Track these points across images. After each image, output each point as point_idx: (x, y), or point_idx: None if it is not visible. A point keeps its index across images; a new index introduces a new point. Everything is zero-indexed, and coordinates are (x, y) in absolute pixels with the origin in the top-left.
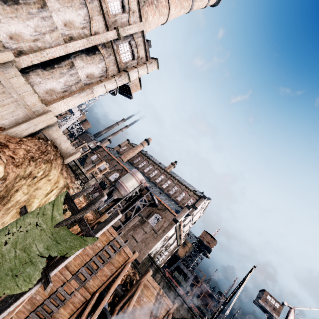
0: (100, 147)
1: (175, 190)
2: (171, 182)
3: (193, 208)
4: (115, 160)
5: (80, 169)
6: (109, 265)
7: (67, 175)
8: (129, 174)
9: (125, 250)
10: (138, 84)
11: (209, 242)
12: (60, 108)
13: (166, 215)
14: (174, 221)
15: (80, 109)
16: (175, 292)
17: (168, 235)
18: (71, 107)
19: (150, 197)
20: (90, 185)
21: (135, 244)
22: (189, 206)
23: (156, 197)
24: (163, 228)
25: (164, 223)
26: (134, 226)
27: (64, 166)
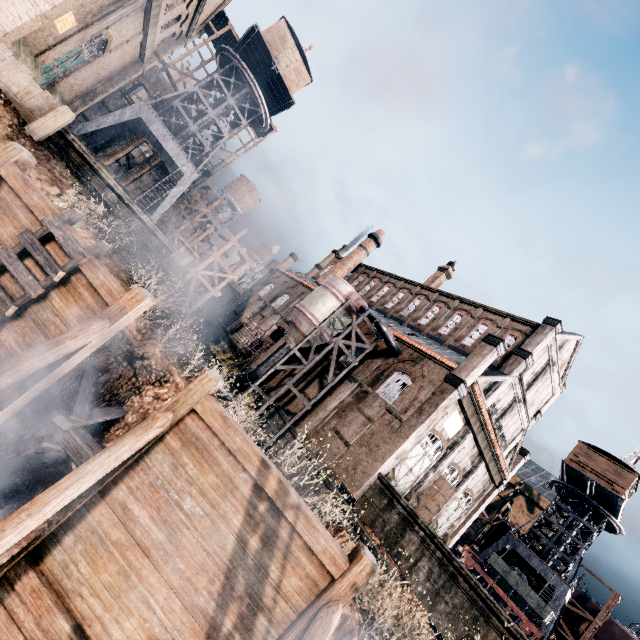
0: (275, 272)
1: (455, 325)
2: (441, 308)
3: (515, 355)
4: (302, 285)
5: (136, 215)
6: (25, 329)
7: (37, 166)
8: (318, 287)
9: (89, 276)
10: (301, 68)
11: (606, 476)
12: (14, 9)
13: (424, 370)
14: (450, 382)
15: (200, 169)
16: (475, 598)
17: (443, 432)
18: (45, 10)
19: (371, 327)
20: (180, 267)
21: (343, 450)
22: (493, 338)
23: (395, 333)
24: (418, 404)
25: (421, 392)
26: (340, 408)
27: (24, 141)
